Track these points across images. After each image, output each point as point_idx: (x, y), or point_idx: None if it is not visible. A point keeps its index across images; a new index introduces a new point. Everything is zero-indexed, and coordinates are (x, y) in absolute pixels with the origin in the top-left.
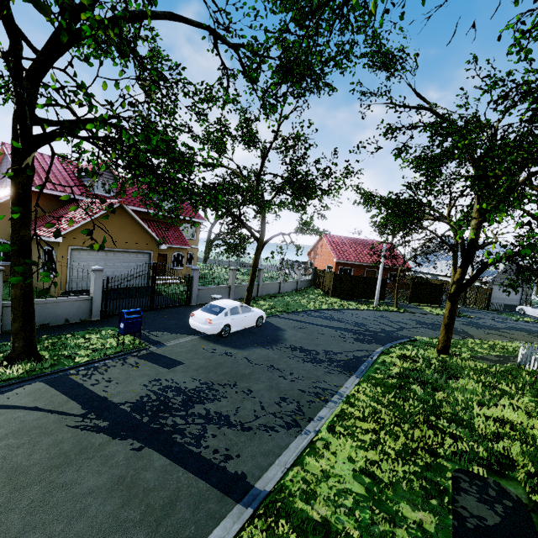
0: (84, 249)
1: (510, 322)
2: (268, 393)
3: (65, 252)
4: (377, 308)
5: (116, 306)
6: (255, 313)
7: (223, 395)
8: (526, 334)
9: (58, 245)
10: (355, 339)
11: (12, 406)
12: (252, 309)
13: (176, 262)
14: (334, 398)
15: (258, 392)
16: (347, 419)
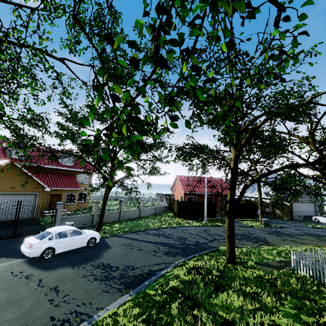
0: None
1: (306, 229)
2: (9, 325)
3: None
4: (206, 224)
5: None
6: (85, 236)
7: None
8: (314, 239)
9: None
10: (165, 252)
11: None
12: (82, 232)
13: (69, 199)
14: None
15: (0, 324)
16: None
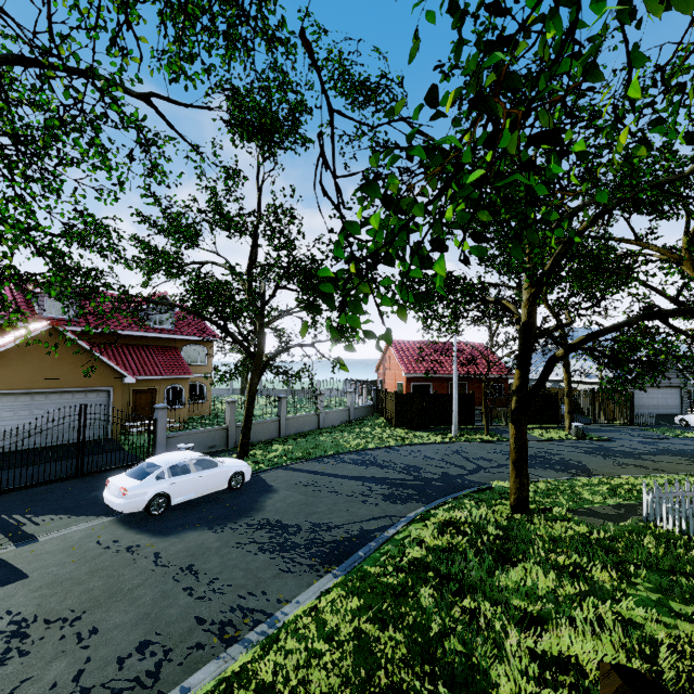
0: None
1: (663, 441)
2: (124, 634)
3: None
4: (456, 438)
5: (8, 477)
6: (224, 469)
7: (26, 648)
8: (682, 460)
9: None
10: (385, 496)
11: None
12: (218, 463)
13: (171, 399)
14: (252, 634)
15: (108, 632)
16: (227, 693)
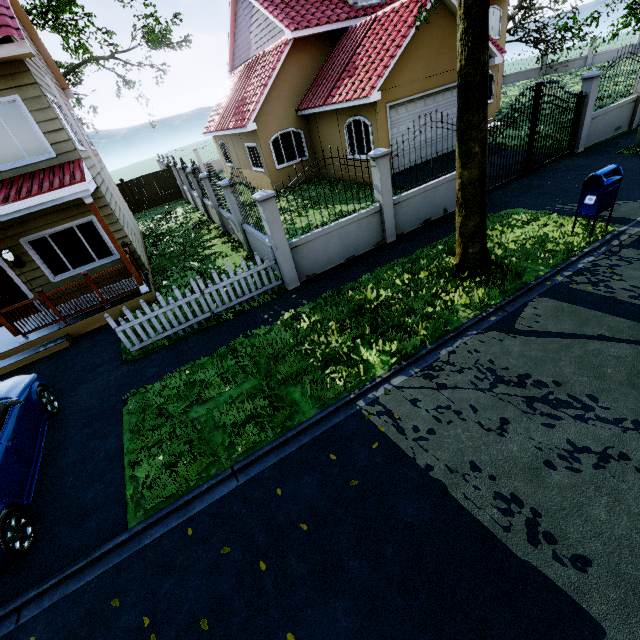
0: (400, 103)
1: None
2: None
3: (384, 116)
4: None
5: (489, 178)
6: None
7: None
8: None
9: (374, 108)
10: None
11: (561, 334)
12: None
13: None
14: None
15: None
16: None
